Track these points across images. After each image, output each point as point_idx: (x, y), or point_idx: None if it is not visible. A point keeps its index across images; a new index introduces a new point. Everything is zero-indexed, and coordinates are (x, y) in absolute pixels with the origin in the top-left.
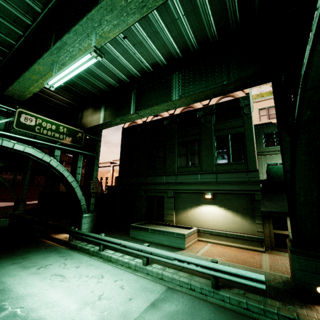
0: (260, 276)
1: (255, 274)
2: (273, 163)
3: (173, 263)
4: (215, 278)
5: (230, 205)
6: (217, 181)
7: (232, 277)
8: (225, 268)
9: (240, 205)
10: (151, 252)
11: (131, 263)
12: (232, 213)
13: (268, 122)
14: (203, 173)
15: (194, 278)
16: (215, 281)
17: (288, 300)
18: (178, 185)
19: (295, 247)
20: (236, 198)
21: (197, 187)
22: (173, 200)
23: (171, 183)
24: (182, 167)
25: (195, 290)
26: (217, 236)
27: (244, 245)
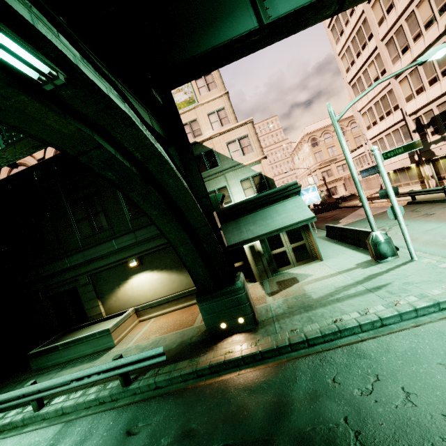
0: (159, 349)
1: (155, 350)
2: (211, 190)
3: (71, 387)
4: (122, 376)
5: (162, 264)
6: (138, 241)
7: (136, 364)
8: (127, 360)
9: (173, 260)
10: (38, 390)
11: (16, 420)
12: (167, 273)
13: (193, 142)
14: (118, 237)
15: (106, 387)
16: (123, 379)
17: (198, 352)
18: (90, 264)
19: (198, 296)
20: (166, 253)
21: (116, 258)
22: (91, 286)
23: (79, 265)
24: (88, 237)
25: (105, 401)
26: (159, 306)
27: (188, 302)
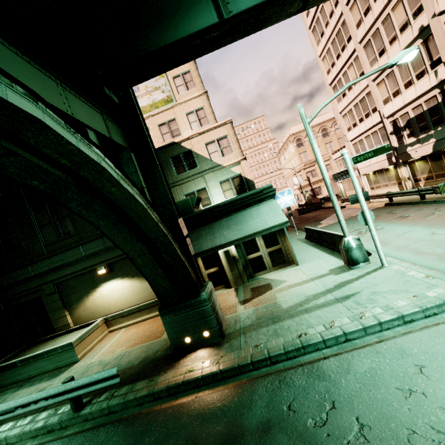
0: (113, 371)
1: (108, 371)
2: (190, 192)
3: (16, 415)
4: (73, 400)
5: (133, 271)
6: (106, 248)
7: (88, 388)
8: (78, 383)
9: None
10: None
11: None
12: (139, 280)
13: (171, 143)
14: (85, 243)
15: (57, 412)
16: (74, 403)
17: (159, 370)
18: (55, 272)
19: (160, 309)
20: None
21: (84, 265)
22: (57, 296)
23: (44, 273)
24: (53, 243)
25: (54, 429)
26: (130, 316)
27: None
